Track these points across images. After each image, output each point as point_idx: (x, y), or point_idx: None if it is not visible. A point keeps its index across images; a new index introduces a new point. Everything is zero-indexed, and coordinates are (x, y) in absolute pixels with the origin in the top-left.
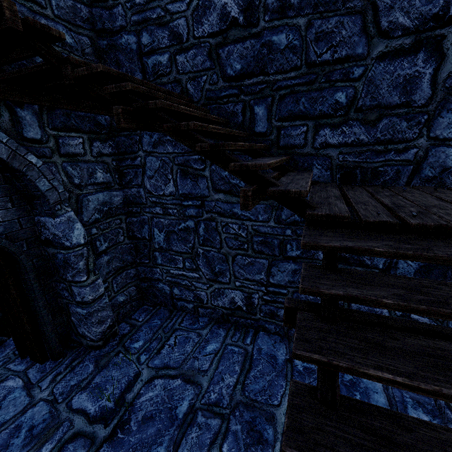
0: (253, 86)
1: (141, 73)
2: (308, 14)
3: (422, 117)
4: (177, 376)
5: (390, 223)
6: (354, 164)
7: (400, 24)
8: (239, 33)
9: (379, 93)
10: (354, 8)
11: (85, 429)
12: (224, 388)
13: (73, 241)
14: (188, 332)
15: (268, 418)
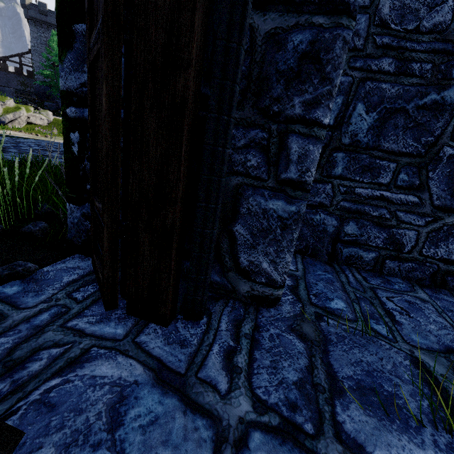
0: None
1: None
2: None
3: None
4: None
5: None
6: None
7: None
8: None
9: None
10: None
11: None
12: None
13: None
14: (397, 294)
15: None
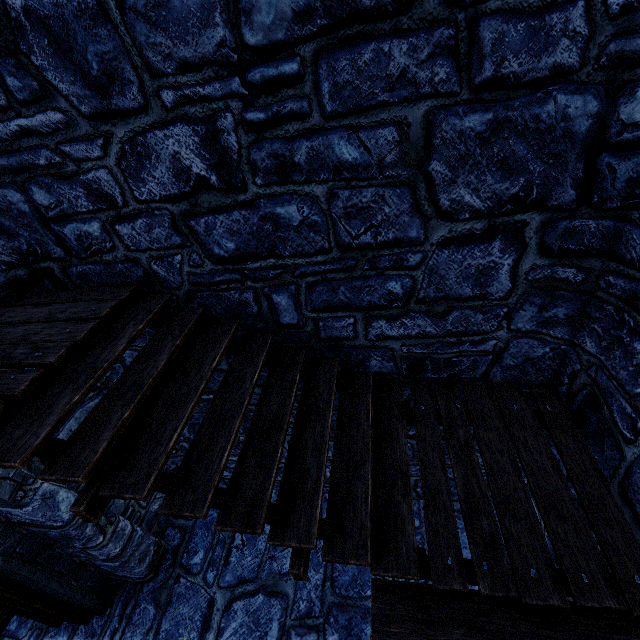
0: (263, 271)
1: (59, 247)
2: (327, 180)
3: (501, 310)
4: (257, 590)
5: (461, 591)
6: (422, 355)
7: (467, 204)
8: (217, 199)
9: (446, 284)
10: (398, 177)
11: None
12: (312, 591)
13: (64, 518)
14: None
15: (364, 615)
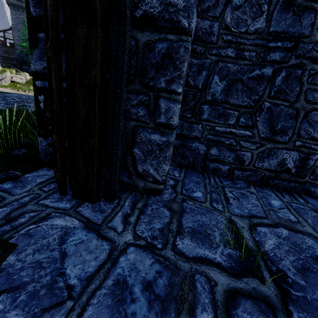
0: None
1: None
2: None
3: None
4: (276, 225)
5: None
6: None
7: None
8: None
9: None
10: None
11: (236, 286)
12: None
13: (191, 22)
14: (237, 189)
15: None
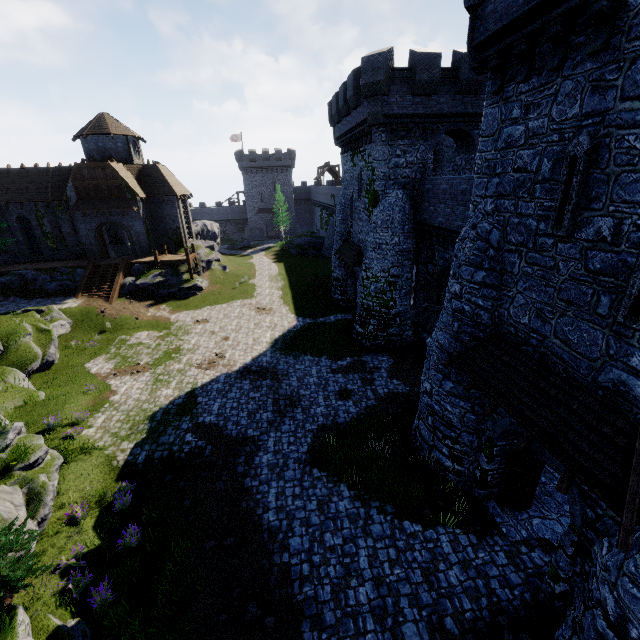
0: None
1: None
2: None
3: None
4: None
5: None
6: None
7: None
8: None
9: None
10: None
11: None
12: None
13: None
14: None
15: None
